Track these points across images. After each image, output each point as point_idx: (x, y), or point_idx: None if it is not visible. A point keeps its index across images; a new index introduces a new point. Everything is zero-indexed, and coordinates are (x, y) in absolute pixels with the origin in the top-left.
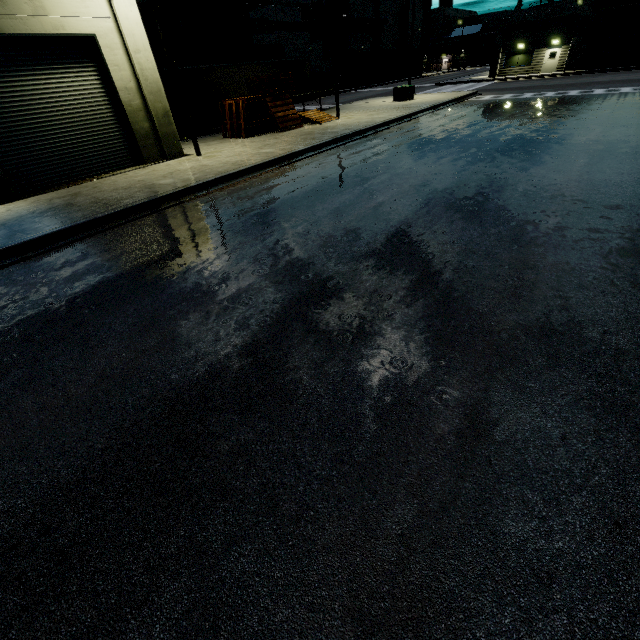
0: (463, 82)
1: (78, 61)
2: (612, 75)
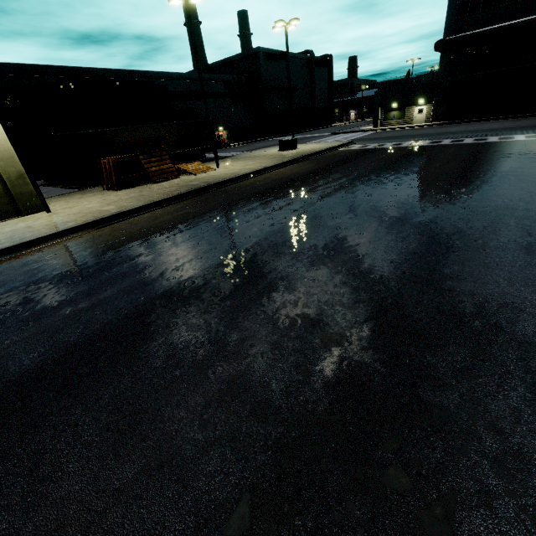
0: (352, 132)
1: None
2: (466, 126)
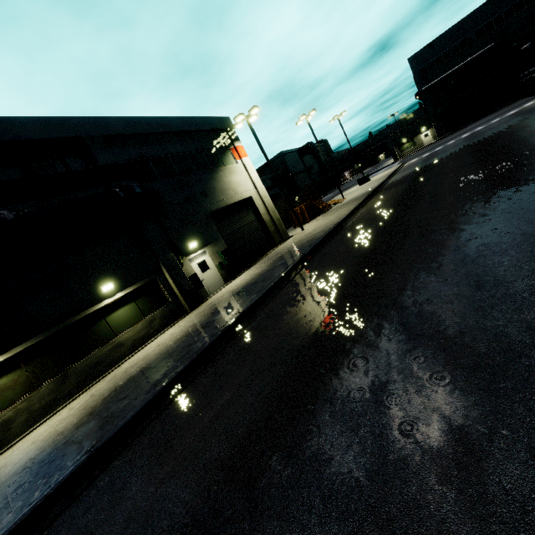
0: (381, 169)
1: (246, 208)
2: (472, 125)
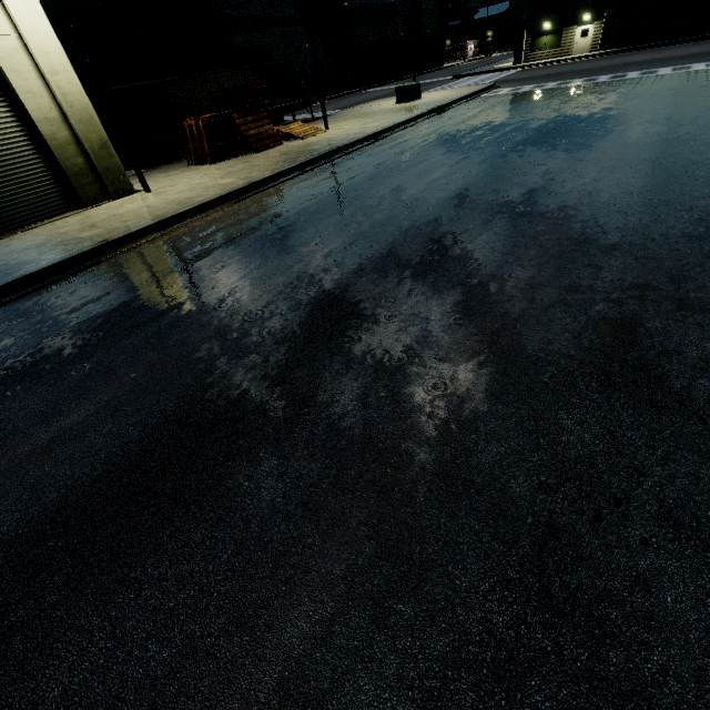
0: (484, 72)
1: None
2: (652, 52)
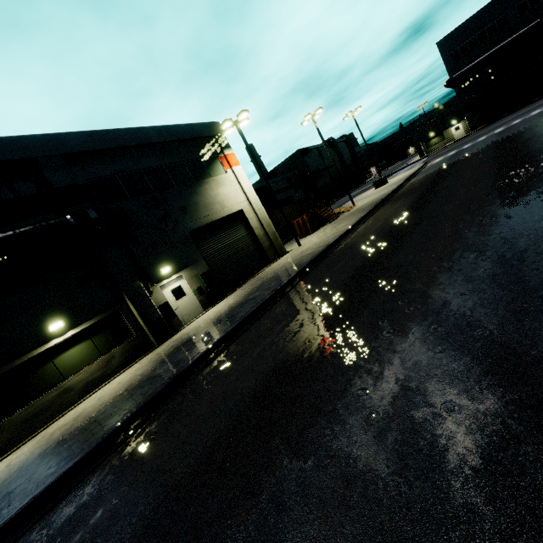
0: (405, 167)
1: (236, 223)
2: (511, 116)
